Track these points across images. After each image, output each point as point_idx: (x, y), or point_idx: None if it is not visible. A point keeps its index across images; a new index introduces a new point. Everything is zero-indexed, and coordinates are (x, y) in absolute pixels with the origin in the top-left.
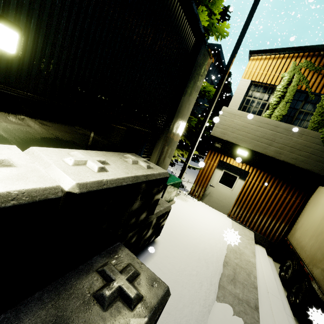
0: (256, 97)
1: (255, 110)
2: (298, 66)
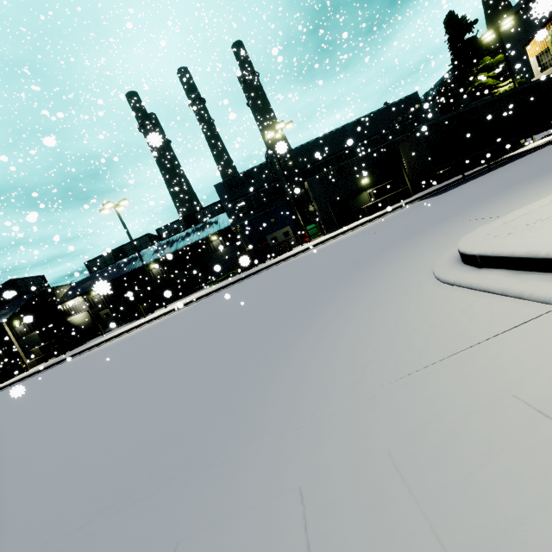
0: (545, 59)
1: (550, 64)
2: (550, 31)
